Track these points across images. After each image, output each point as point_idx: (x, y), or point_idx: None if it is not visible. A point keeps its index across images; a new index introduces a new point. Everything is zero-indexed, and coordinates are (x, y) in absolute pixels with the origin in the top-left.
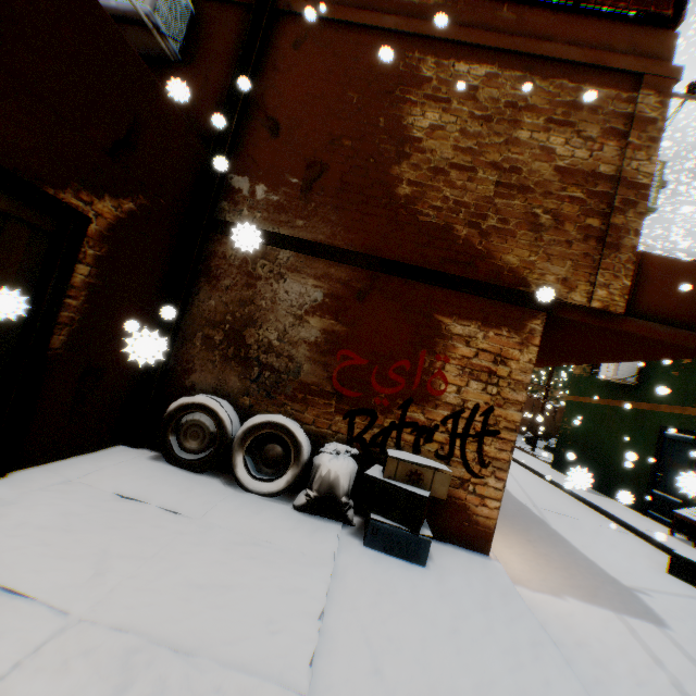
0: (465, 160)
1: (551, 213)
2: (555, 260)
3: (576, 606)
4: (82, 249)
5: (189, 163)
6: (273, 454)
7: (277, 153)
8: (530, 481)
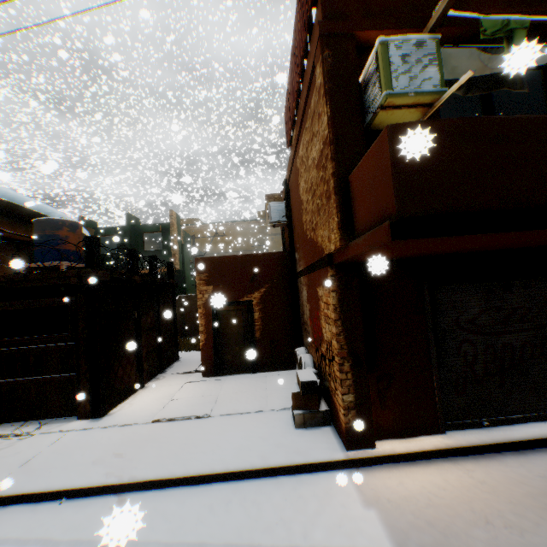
0: (307, 196)
1: (320, 197)
2: (325, 227)
3: (364, 514)
4: (253, 309)
5: (281, 262)
6: None
7: (296, 237)
8: None
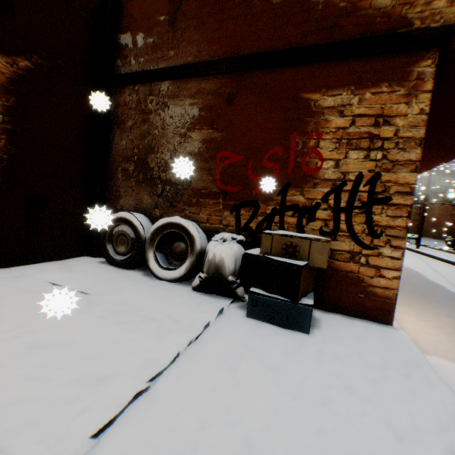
0: None
1: None
2: None
3: None
4: None
5: (79, 31)
6: (179, 249)
7: (146, 2)
8: (450, 271)
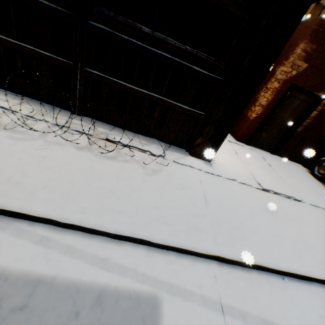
0: None
1: None
2: None
3: None
4: (316, 107)
5: None
6: None
7: None
8: None
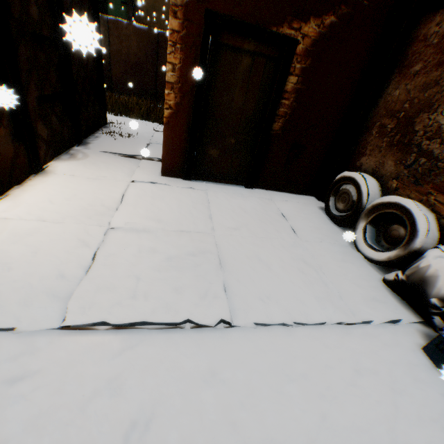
0: None
1: None
2: None
3: None
4: (291, 66)
5: None
6: (394, 233)
7: None
8: None
